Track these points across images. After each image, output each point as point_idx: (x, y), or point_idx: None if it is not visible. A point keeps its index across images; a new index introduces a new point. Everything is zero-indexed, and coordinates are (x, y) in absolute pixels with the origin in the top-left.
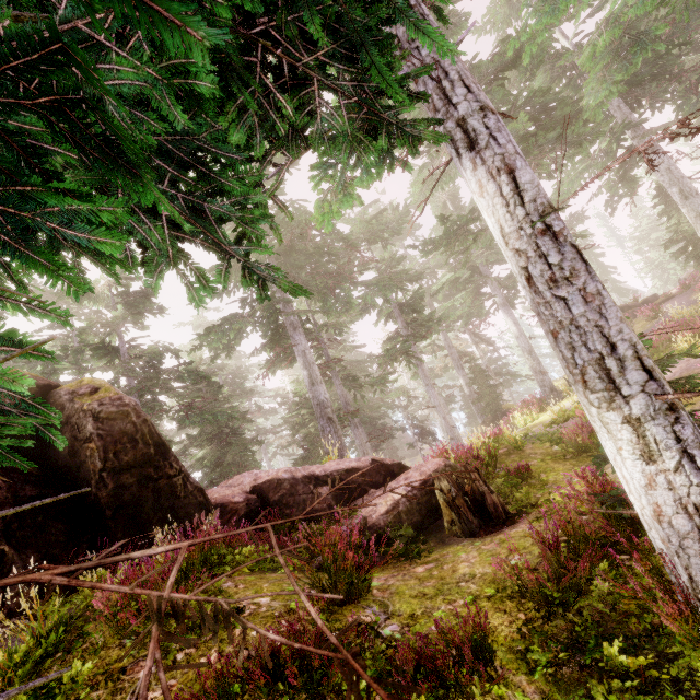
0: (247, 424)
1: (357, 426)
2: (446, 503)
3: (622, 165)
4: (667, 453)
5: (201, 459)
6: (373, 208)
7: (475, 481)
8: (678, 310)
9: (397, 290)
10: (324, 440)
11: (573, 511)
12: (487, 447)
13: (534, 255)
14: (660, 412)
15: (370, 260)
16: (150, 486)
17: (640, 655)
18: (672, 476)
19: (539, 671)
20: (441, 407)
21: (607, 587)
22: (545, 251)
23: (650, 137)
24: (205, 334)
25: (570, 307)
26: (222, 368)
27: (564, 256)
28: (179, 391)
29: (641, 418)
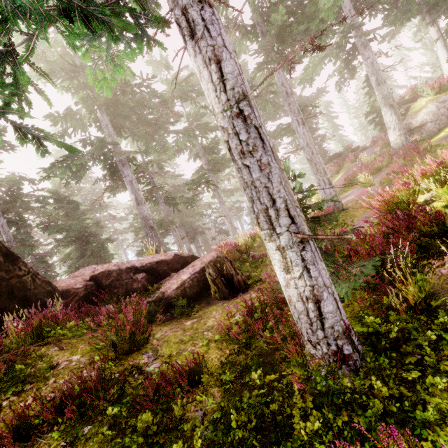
0: (106, 228)
1: (175, 229)
2: (212, 281)
3: (347, 57)
4: (296, 268)
5: (68, 254)
6: (189, 71)
7: (228, 268)
8: (366, 157)
9: (202, 137)
10: (148, 241)
11: (270, 288)
12: (247, 243)
13: (232, 132)
14: (295, 244)
15: (177, 115)
16: (3, 284)
17: (276, 371)
18: (297, 281)
19: (223, 386)
20: (229, 216)
21: (272, 334)
22: (238, 130)
23: (365, 37)
24: (49, 168)
25: (251, 173)
26: (80, 190)
27: (250, 135)
28: (39, 209)
29: (285, 247)
